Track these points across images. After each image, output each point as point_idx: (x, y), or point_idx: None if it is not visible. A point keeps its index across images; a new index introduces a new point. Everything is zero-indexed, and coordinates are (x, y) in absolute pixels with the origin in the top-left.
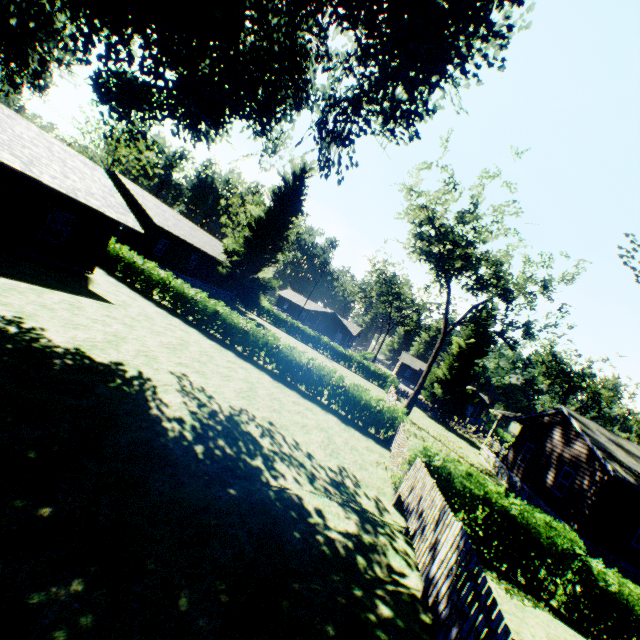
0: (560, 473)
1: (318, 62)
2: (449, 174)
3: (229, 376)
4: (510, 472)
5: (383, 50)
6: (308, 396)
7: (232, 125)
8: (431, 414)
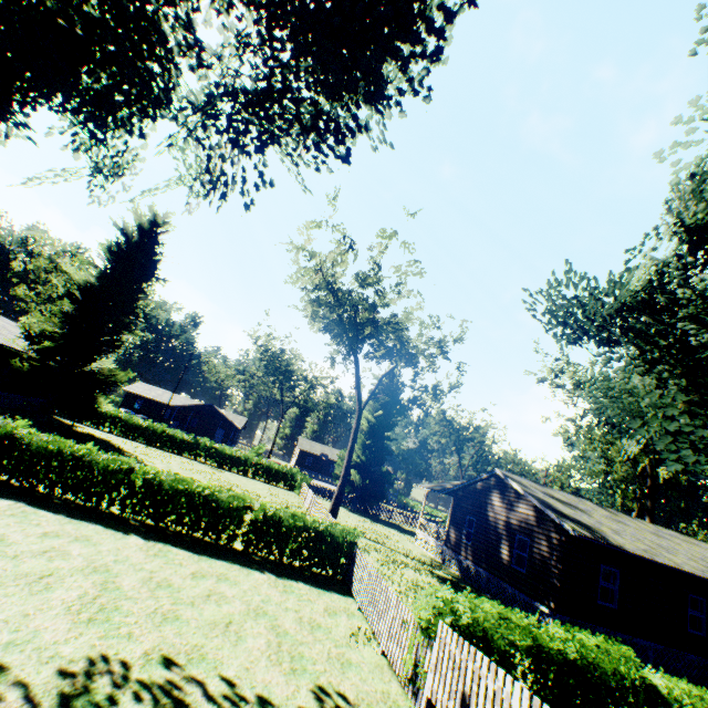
0: (515, 544)
1: (183, 53)
2: (342, 234)
3: (49, 574)
4: (459, 556)
5: (318, 3)
6: (212, 549)
7: (28, 118)
8: (351, 506)
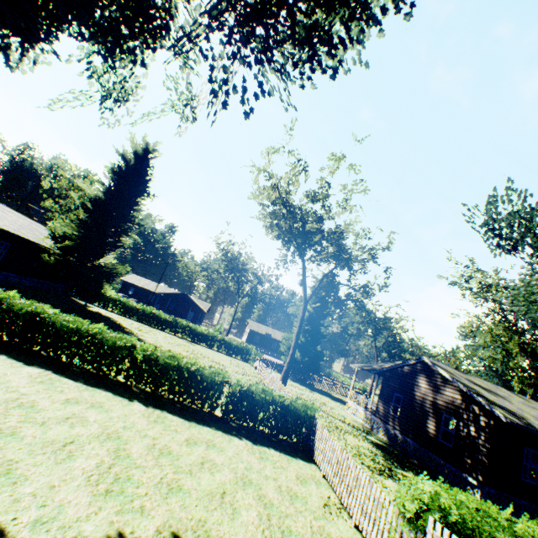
0: (441, 421)
1: None
2: (296, 158)
3: (71, 442)
4: (387, 425)
5: None
6: (198, 415)
7: (51, 46)
8: (292, 376)
